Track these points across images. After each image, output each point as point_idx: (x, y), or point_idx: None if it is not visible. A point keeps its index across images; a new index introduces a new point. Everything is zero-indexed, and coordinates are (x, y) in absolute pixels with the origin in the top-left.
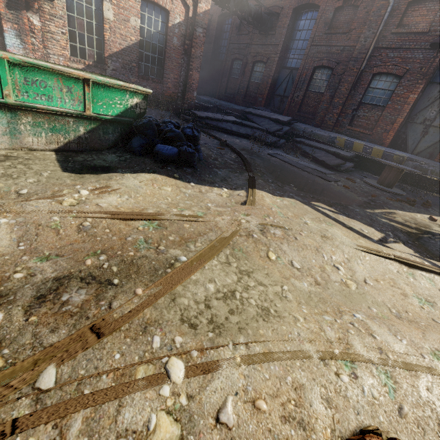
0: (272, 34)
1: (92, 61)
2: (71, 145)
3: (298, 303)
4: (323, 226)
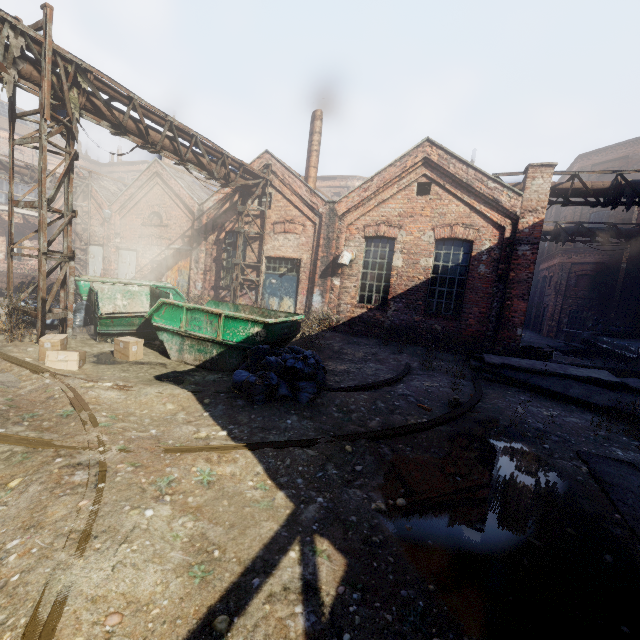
0: None
1: (376, 305)
2: (207, 363)
3: None
4: (165, 551)
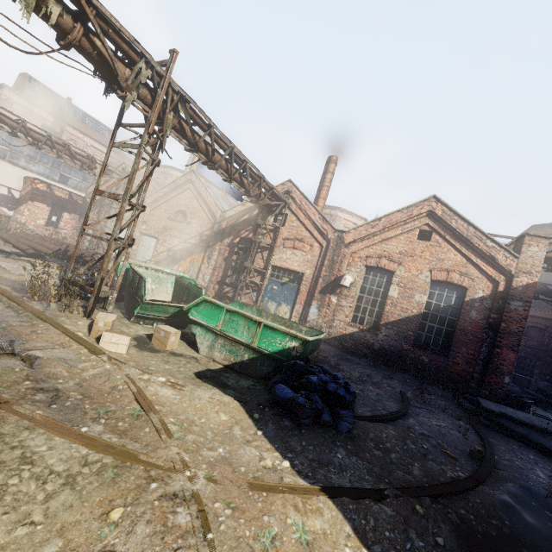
0: None
1: (368, 327)
2: (236, 365)
3: (4, 546)
4: None
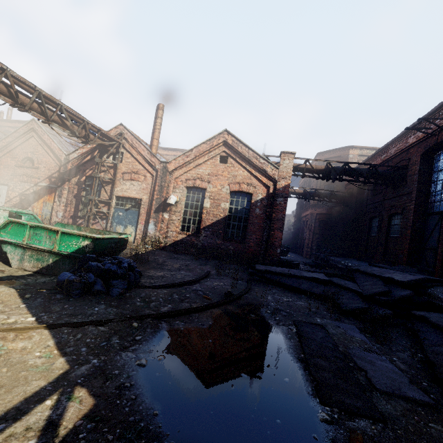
0: (403, 185)
1: (193, 232)
2: (43, 270)
3: None
4: None
